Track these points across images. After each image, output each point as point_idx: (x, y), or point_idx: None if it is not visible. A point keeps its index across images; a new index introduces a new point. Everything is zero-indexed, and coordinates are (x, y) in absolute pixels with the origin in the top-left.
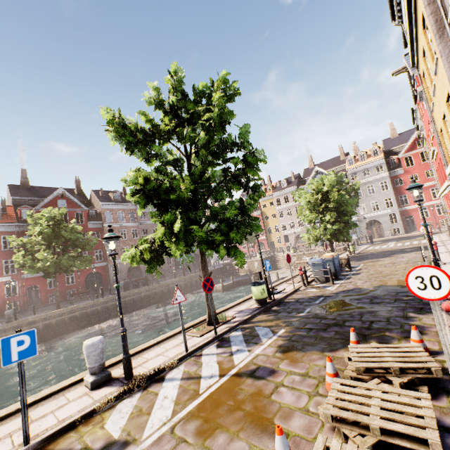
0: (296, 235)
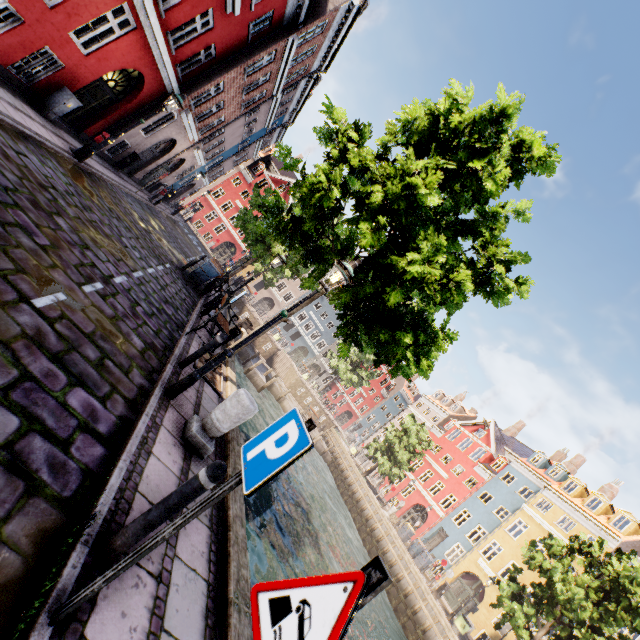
0: (272, 297)
